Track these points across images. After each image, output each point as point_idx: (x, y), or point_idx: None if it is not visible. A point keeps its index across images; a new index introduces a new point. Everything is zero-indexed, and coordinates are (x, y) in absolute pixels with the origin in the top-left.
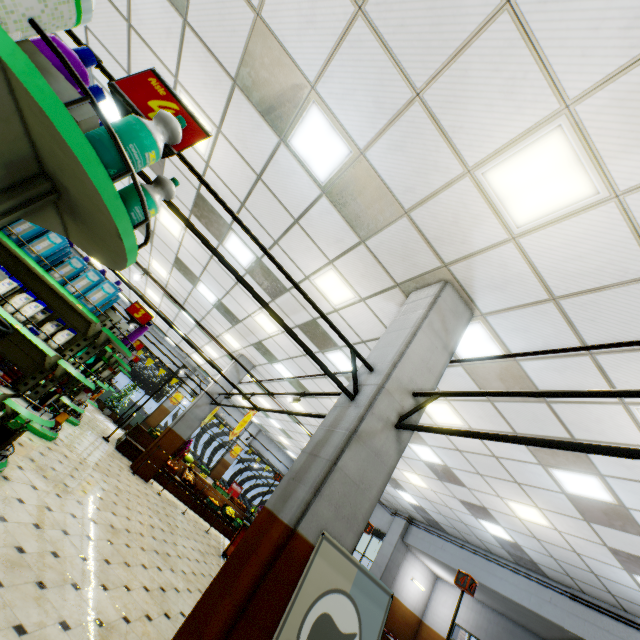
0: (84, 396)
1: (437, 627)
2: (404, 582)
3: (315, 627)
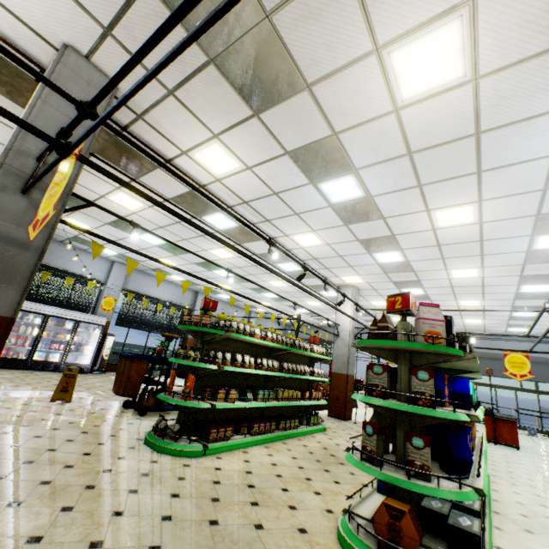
0: None
1: None
2: None
3: None
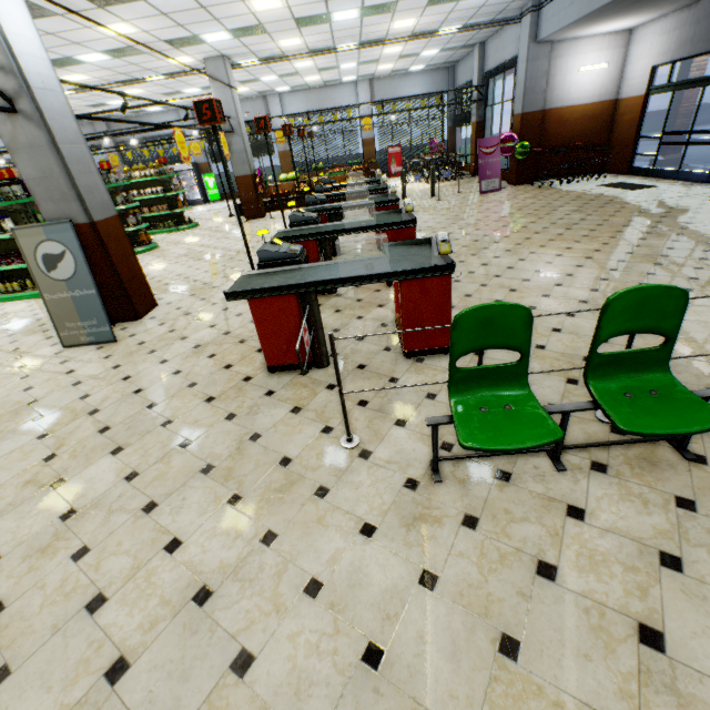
0: (131, 221)
1: (633, 92)
2: (568, 84)
3: (45, 262)
